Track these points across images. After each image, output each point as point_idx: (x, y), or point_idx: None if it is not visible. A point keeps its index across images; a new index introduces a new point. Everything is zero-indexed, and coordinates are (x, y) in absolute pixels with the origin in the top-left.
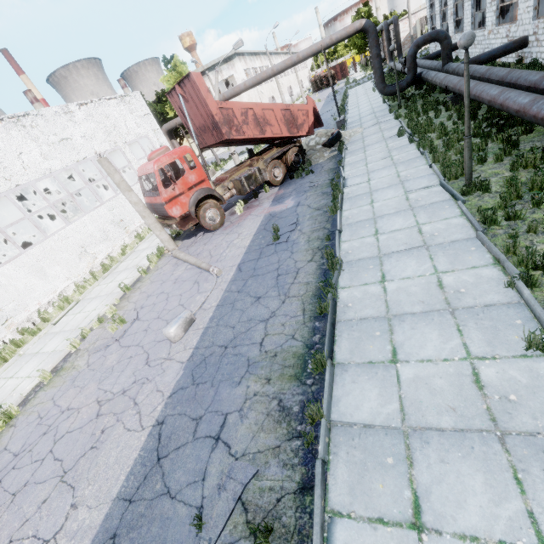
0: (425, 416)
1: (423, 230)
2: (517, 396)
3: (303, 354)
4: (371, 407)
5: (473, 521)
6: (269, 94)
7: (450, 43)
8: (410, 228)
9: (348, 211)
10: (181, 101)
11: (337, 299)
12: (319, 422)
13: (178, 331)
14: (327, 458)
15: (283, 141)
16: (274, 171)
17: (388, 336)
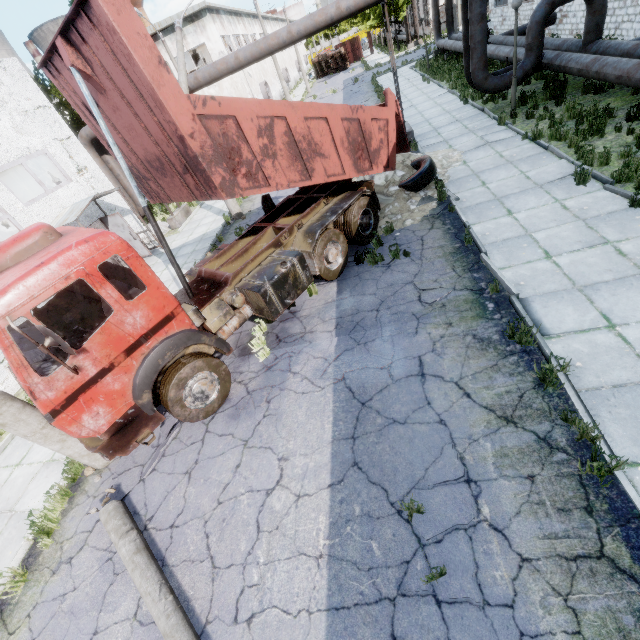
0: None
1: None
2: None
3: None
4: None
5: None
6: (260, 78)
7: (606, 4)
8: None
9: None
10: (81, 89)
11: None
12: None
13: None
14: None
15: (334, 181)
16: (328, 252)
17: None
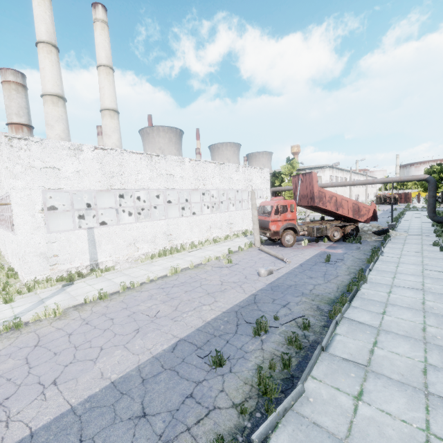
0: (391, 329)
1: (425, 285)
2: (441, 337)
3: (334, 299)
4: (365, 319)
5: (398, 351)
6: (341, 194)
7: None
8: (417, 281)
9: (379, 265)
10: (299, 181)
11: (358, 290)
12: (336, 316)
13: (265, 272)
14: (338, 323)
15: (346, 219)
16: (335, 232)
17: (383, 307)
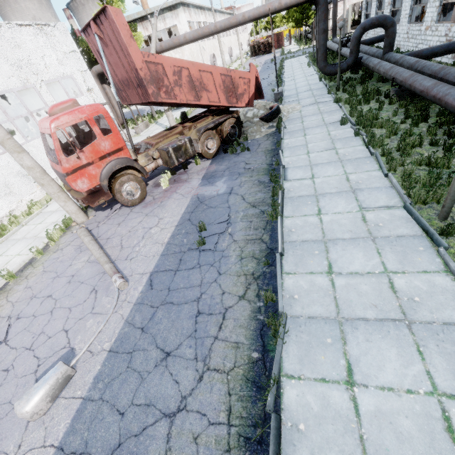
0: None
1: (396, 286)
2: None
3: None
4: None
5: None
6: (211, 51)
7: (395, 32)
8: (376, 275)
9: (290, 219)
10: (97, 43)
11: (280, 403)
12: None
13: (40, 405)
14: None
15: (220, 109)
16: (208, 142)
17: None
